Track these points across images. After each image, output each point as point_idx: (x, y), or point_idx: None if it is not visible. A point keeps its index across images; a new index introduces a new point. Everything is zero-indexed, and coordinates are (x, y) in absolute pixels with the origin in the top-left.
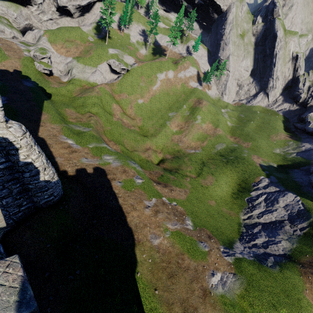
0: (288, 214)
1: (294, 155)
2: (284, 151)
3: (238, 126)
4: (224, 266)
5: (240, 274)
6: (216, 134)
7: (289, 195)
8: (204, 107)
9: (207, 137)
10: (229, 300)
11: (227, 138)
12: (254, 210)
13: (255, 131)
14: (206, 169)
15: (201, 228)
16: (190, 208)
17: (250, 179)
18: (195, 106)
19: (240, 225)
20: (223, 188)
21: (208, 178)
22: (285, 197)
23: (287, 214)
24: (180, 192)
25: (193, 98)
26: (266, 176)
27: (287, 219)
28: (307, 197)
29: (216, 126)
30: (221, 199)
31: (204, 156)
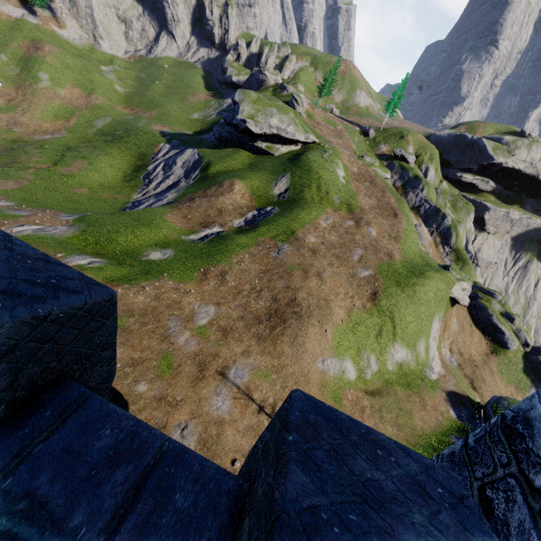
0: (185, 171)
1: (214, 116)
2: (204, 115)
3: (136, 92)
4: (55, 223)
5: (81, 223)
6: (92, 105)
7: (187, 151)
8: (49, 57)
9: (74, 112)
10: (39, 237)
11: (116, 109)
12: (151, 185)
13: (163, 95)
14: (72, 154)
15: (37, 208)
16: (24, 196)
17: (148, 153)
18: (30, 56)
19: (128, 203)
20: (106, 173)
21: (75, 163)
22: (184, 155)
23: (184, 171)
24: (3, 184)
25: (21, 39)
26: (167, 142)
27: (183, 177)
28: (206, 147)
29: (90, 92)
30: (103, 186)
31: (73, 140)
